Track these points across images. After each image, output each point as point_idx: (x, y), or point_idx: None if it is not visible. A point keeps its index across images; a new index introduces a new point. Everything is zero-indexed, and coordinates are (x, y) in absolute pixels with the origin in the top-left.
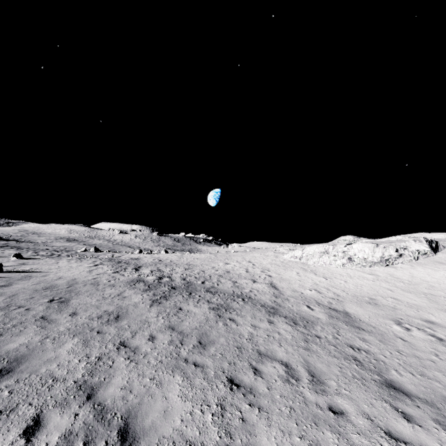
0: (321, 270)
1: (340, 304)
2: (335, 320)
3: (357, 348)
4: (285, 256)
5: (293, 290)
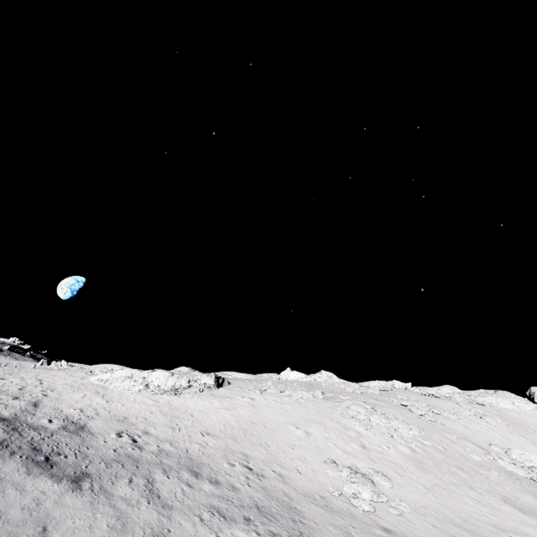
0: (114, 395)
1: (88, 420)
2: (63, 429)
3: (53, 445)
4: (92, 377)
5: (56, 408)
